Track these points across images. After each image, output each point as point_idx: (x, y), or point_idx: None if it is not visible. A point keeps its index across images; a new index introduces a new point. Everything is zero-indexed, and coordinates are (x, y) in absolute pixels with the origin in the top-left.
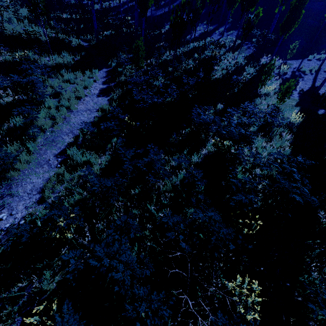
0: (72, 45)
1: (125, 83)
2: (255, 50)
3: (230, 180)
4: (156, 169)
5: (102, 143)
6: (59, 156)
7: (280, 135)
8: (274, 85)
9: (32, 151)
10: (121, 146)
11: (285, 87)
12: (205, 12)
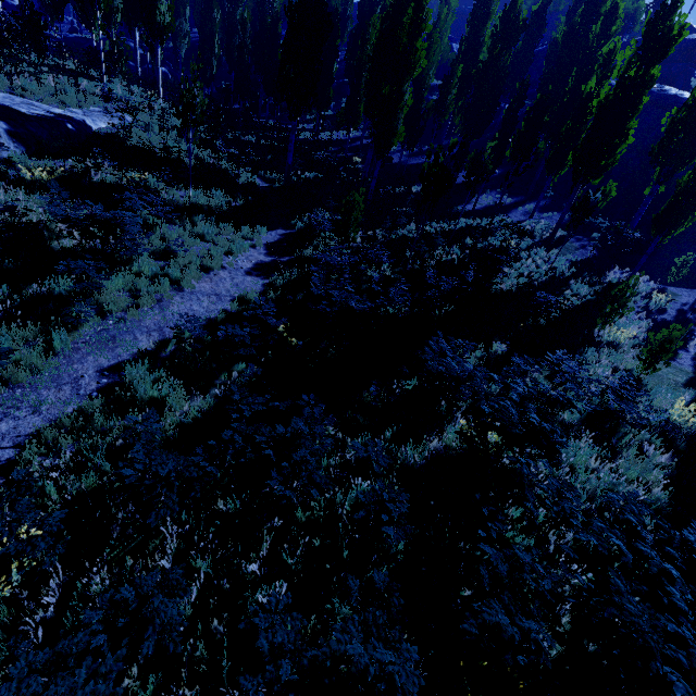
0: (239, 182)
1: (309, 262)
2: (596, 253)
3: (479, 545)
4: (299, 461)
5: (209, 367)
6: (107, 373)
7: (642, 448)
8: (633, 330)
9: (59, 349)
10: (244, 385)
11: (659, 338)
12: (502, 174)
